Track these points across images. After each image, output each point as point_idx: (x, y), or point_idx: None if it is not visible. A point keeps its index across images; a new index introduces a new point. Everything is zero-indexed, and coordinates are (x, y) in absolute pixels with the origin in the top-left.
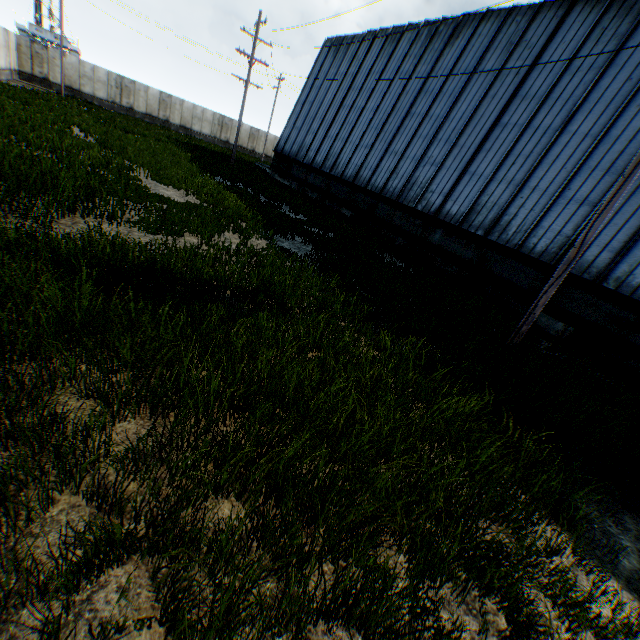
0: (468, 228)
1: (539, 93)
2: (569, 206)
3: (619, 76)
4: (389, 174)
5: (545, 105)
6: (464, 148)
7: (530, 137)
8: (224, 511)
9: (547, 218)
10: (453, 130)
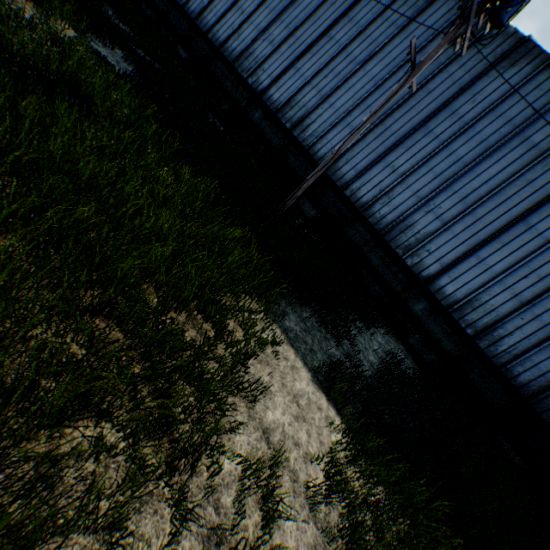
0: (281, 118)
1: (361, 24)
2: (347, 129)
3: (405, 42)
4: (232, 32)
5: (361, 37)
6: (298, 42)
7: (343, 60)
8: (3, 246)
9: (332, 133)
10: (295, 18)
